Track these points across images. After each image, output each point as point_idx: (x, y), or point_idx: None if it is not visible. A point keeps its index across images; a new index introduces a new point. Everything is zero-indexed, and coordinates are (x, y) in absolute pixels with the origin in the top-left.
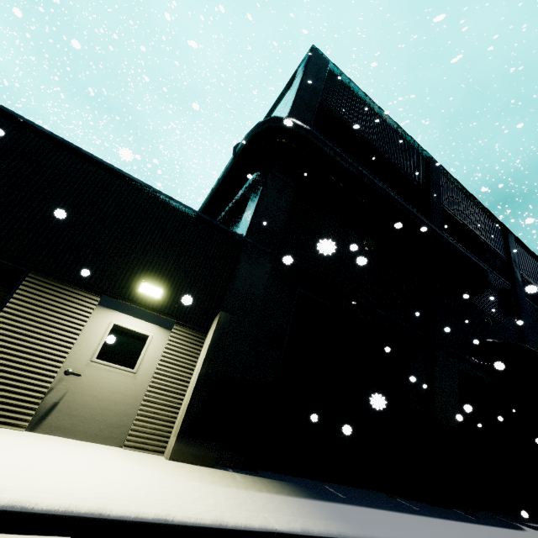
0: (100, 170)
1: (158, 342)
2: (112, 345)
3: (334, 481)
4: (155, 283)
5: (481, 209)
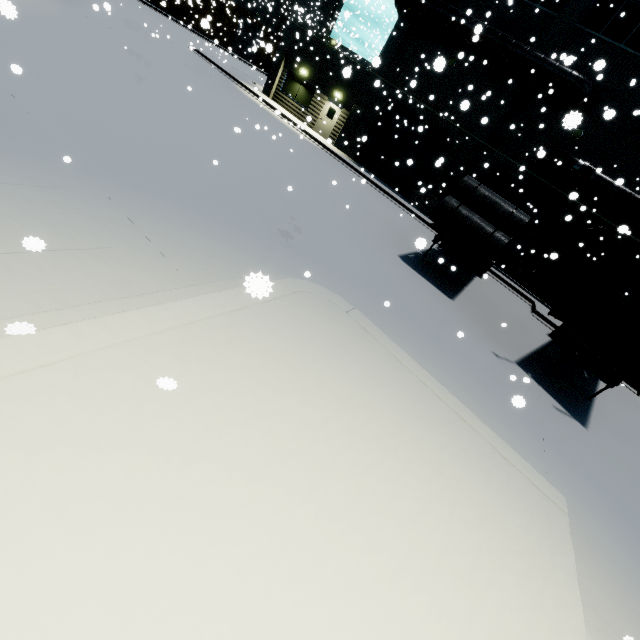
0: (333, 50)
1: (338, 114)
2: (329, 113)
3: (382, 180)
4: (341, 93)
5: None
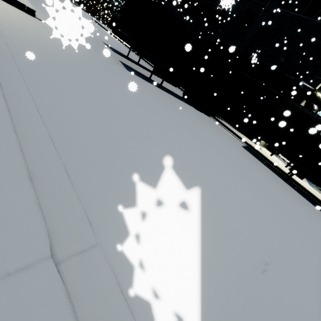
0: None
1: None
2: None
3: None
4: None
5: None
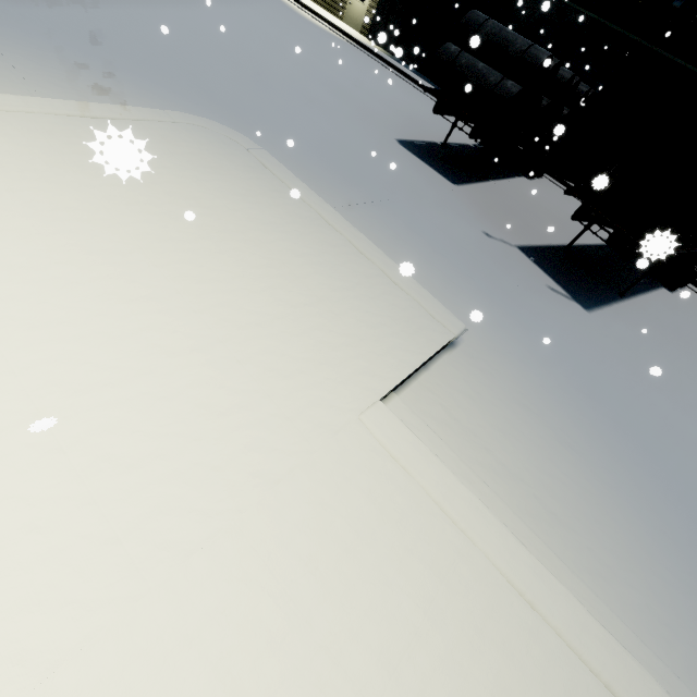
0: None
1: None
2: None
3: (427, 76)
4: None
5: None
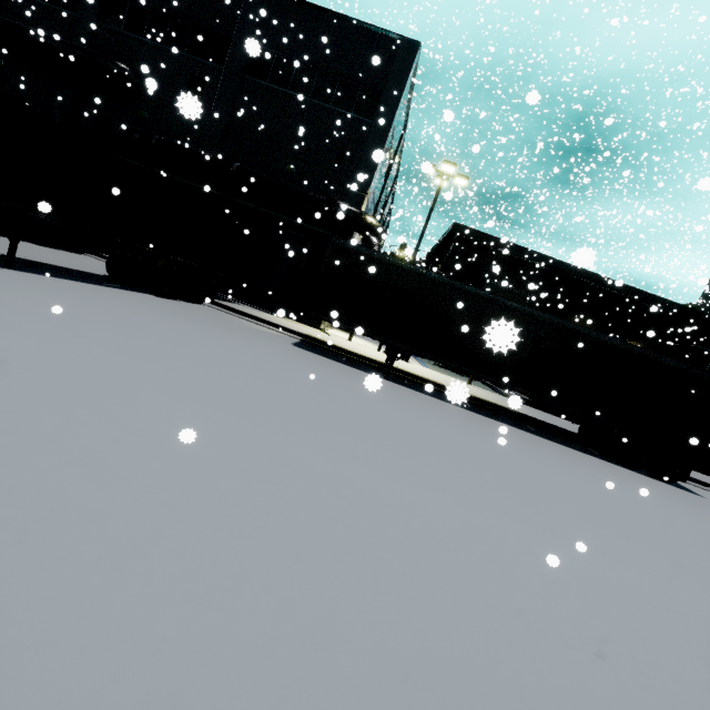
0: None
1: None
2: None
3: None
4: None
5: None
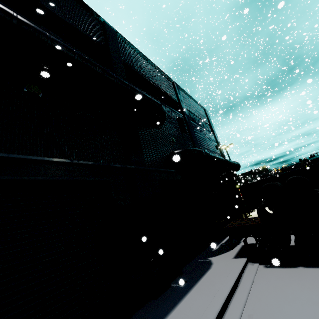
0: None
1: None
2: None
3: None
4: None
5: (156, 69)
